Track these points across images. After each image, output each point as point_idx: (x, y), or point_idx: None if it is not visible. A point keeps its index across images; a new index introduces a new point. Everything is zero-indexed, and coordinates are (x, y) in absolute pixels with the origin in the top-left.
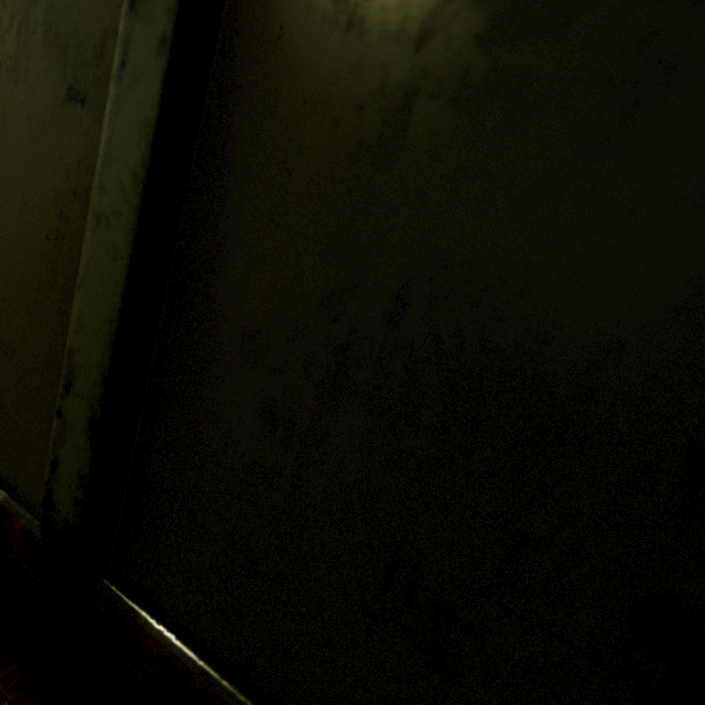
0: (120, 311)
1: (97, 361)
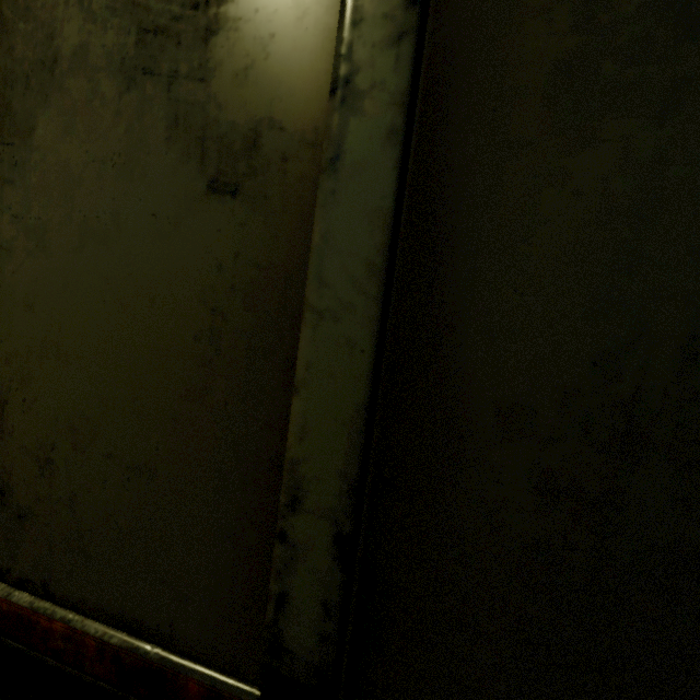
0: (367, 409)
1: (337, 469)
